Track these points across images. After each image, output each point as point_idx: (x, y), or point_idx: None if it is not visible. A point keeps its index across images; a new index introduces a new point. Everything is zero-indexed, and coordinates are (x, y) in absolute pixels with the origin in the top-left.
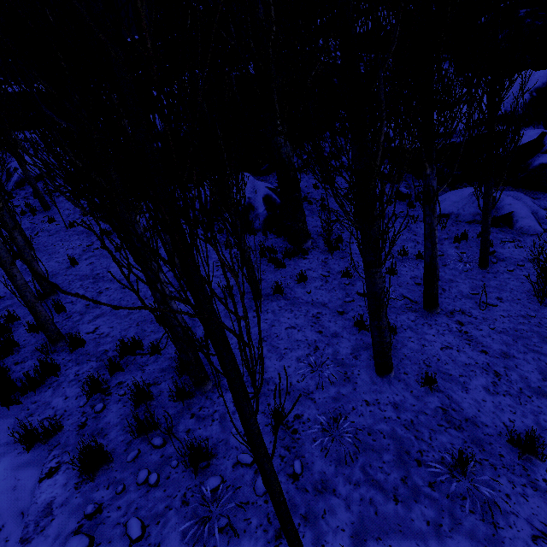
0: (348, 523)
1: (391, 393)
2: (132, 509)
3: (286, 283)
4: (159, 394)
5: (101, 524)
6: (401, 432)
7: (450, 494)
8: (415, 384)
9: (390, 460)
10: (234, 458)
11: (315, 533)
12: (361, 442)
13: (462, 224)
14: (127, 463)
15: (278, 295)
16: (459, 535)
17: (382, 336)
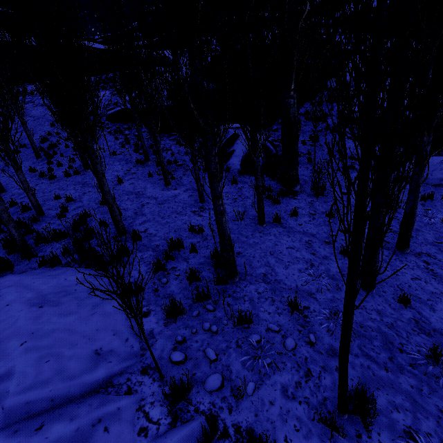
0: (355, 376)
1: (374, 303)
2: (205, 344)
3: (281, 215)
4: (202, 278)
5: (188, 348)
6: (385, 329)
7: (427, 373)
8: (392, 300)
9: (378, 345)
10: (265, 326)
11: (333, 378)
12: (355, 330)
13: (429, 186)
14: (193, 317)
15: (276, 223)
16: (436, 398)
17: (374, 260)
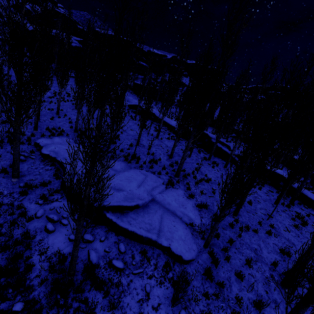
0: None
1: None
2: None
3: None
4: None
5: None
6: None
7: None
8: None
9: None
10: None
11: None
12: None
13: None
14: None
15: None
16: None
17: None
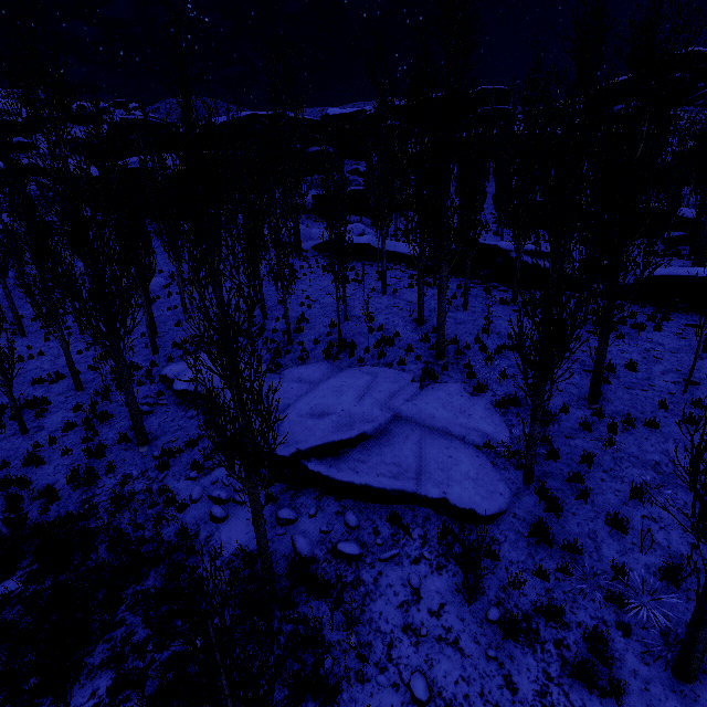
0: None
1: None
2: None
3: None
4: None
5: None
6: None
7: None
8: None
9: None
10: None
11: None
12: None
13: None
14: None
15: None
16: None
17: None
